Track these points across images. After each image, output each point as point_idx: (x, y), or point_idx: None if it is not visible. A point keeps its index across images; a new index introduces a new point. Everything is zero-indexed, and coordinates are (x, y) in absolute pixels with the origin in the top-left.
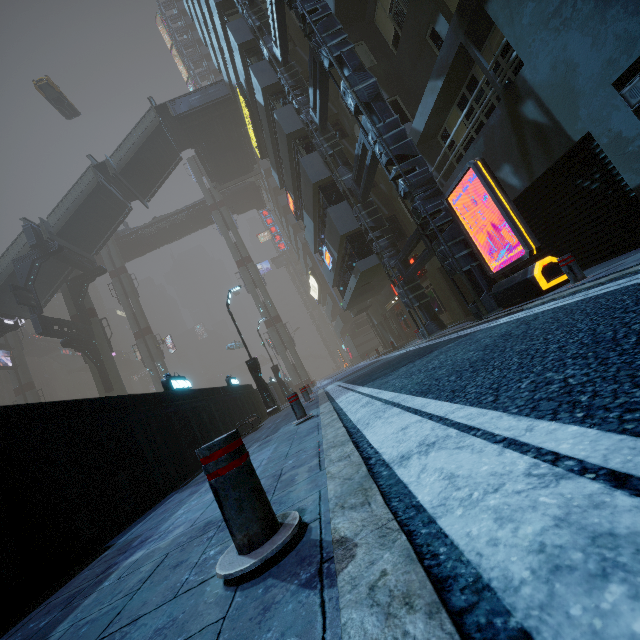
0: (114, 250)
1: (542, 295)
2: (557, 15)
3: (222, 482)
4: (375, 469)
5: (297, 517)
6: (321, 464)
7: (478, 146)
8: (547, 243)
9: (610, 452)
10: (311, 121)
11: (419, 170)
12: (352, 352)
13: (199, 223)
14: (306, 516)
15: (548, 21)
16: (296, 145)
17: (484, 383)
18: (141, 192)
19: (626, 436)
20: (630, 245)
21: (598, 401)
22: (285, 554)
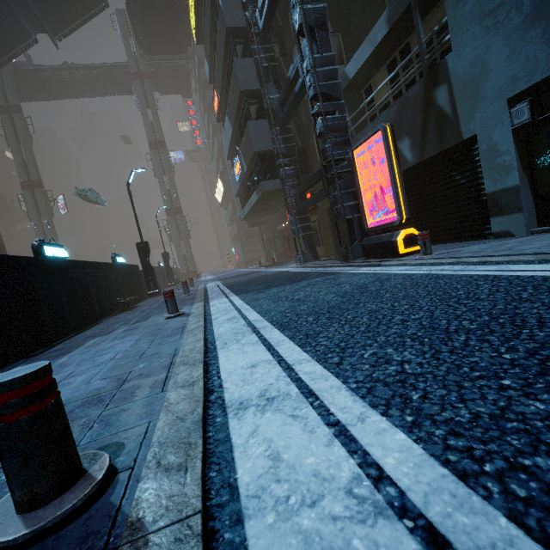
0: (9, 82)
1: (397, 257)
2: (493, 15)
3: (5, 431)
4: (212, 410)
5: (105, 467)
6: (166, 382)
7: (392, 112)
8: (414, 215)
9: (432, 491)
10: (255, 23)
11: (338, 115)
12: (239, 257)
13: (117, 88)
14: (121, 458)
15: (484, 17)
16: (234, 43)
17: (335, 337)
18: (51, 25)
19: (448, 472)
20: (468, 236)
21: (427, 406)
22: (73, 517)
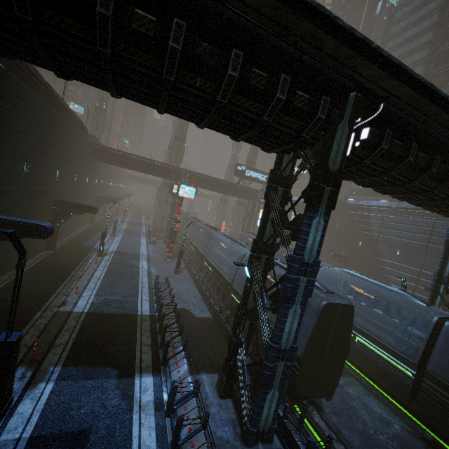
0: None
1: None
2: None
3: None
4: None
5: None
6: None
7: None
8: None
9: None
10: None
11: None
12: None
13: None
14: None
15: None
16: None
17: None
18: None
19: None
20: None
21: None
22: None
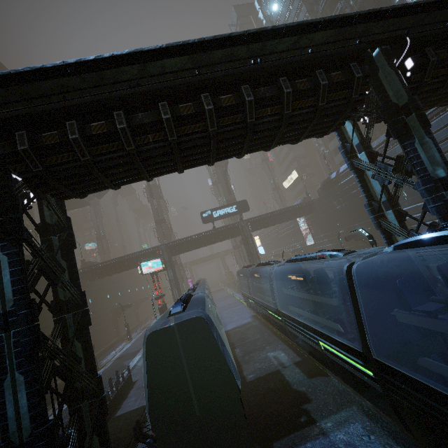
0: None
1: None
2: None
3: None
4: None
5: None
6: None
7: None
8: None
9: None
10: None
11: None
12: None
13: None
14: None
15: None
16: None
17: None
18: None
19: None
20: None
21: None
22: None
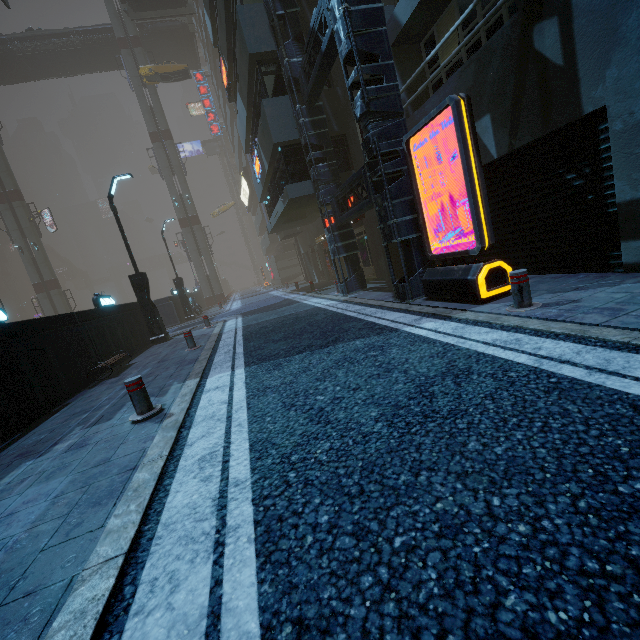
0: None
1: (476, 303)
2: None
3: None
4: None
5: None
6: None
7: (466, 75)
8: (498, 232)
9: None
10: None
11: (385, 84)
12: (274, 274)
13: (102, 61)
14: None
15: None
16: None
17: None
18: None
19: None
20: (581, 266)
21: None
22: None
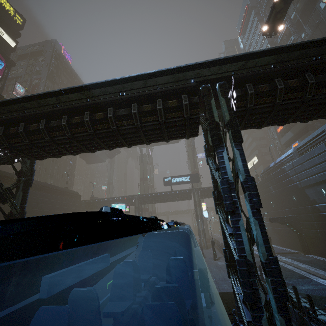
0: None
1: None
2: None
3: None
4: None
5: None
6: None
7: None
8: None
9: None
10: None
11: None
12: None
13: None
14: None
15: None
16: None
17: None
18: None
19: None
20: None
21: None
22: None
